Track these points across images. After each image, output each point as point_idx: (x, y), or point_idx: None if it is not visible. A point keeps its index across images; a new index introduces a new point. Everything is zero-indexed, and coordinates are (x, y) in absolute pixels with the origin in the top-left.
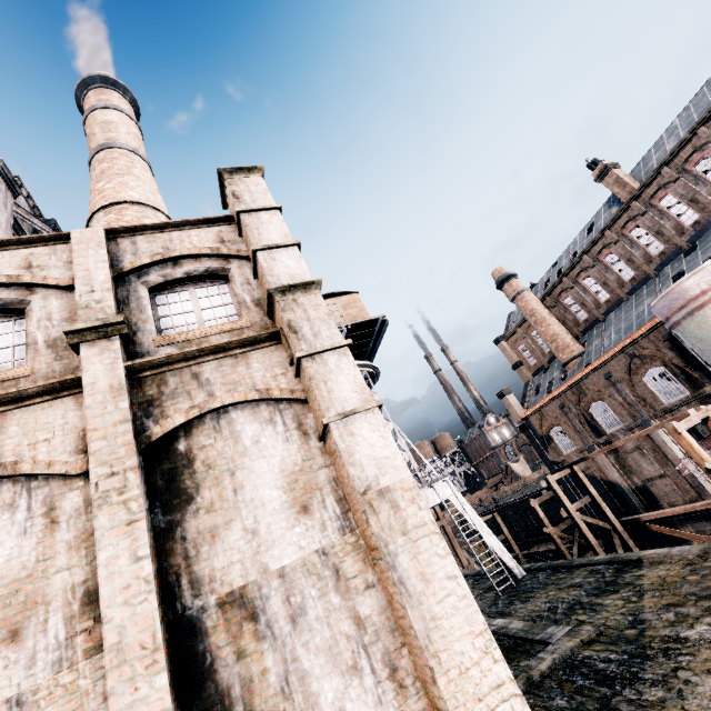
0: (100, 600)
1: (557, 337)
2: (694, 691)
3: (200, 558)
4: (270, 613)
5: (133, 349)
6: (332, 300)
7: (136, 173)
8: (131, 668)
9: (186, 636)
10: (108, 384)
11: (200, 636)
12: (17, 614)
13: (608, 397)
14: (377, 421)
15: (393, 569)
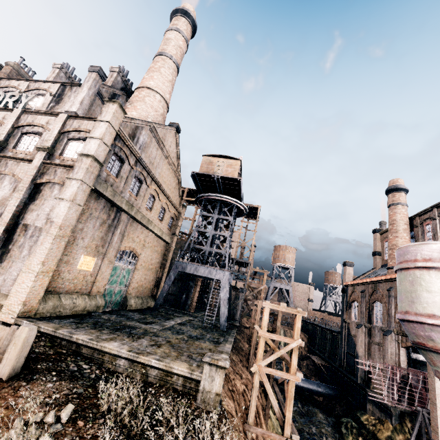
0: (6, 209)
1: (395, 247)
2: (104, 335)
3: (27, 214)
4: (28, 232)
5: (52, 157)
6: (225, 160)
7: (161, 71)
8: (2, 223)
9: (15, 225)
10: (36, 165)
11: (17, 227)
12: (1, 204)
13: (385, 302)
14: (67, 205)
15: (39, 237)
